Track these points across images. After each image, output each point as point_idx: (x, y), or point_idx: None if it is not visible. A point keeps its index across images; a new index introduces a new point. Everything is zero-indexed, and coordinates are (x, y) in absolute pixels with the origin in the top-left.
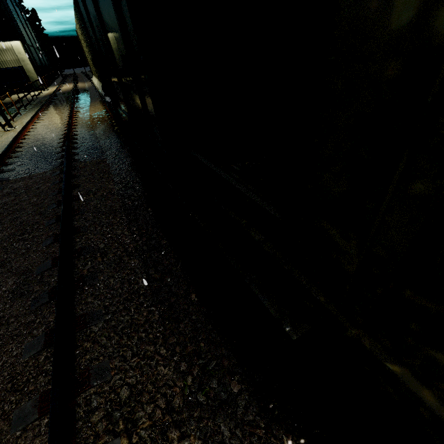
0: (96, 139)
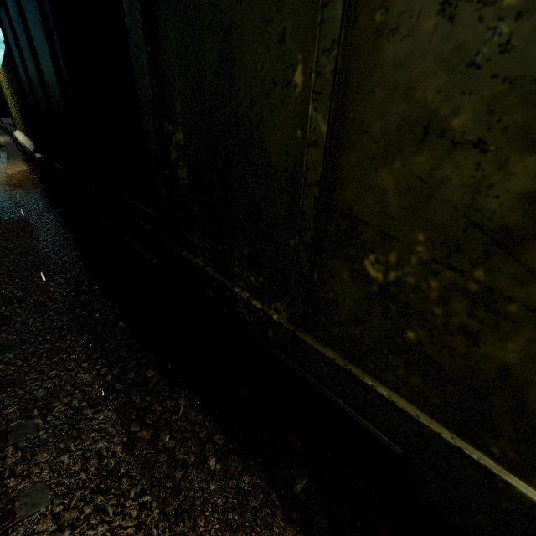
0: (16, 198)
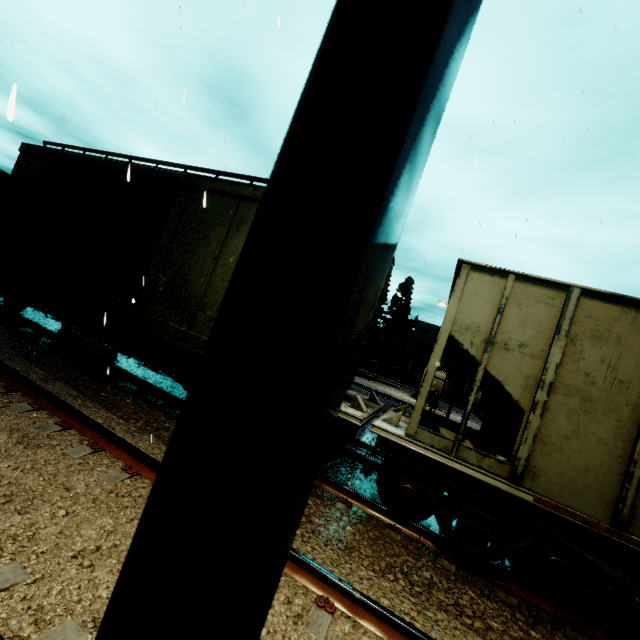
0: None
